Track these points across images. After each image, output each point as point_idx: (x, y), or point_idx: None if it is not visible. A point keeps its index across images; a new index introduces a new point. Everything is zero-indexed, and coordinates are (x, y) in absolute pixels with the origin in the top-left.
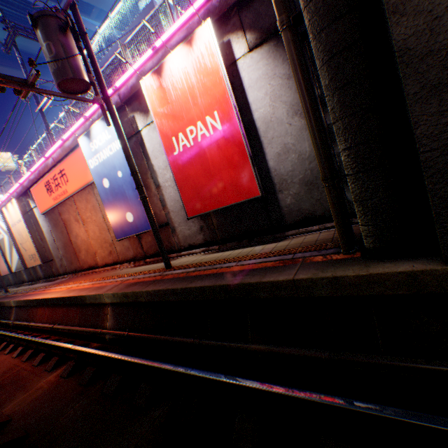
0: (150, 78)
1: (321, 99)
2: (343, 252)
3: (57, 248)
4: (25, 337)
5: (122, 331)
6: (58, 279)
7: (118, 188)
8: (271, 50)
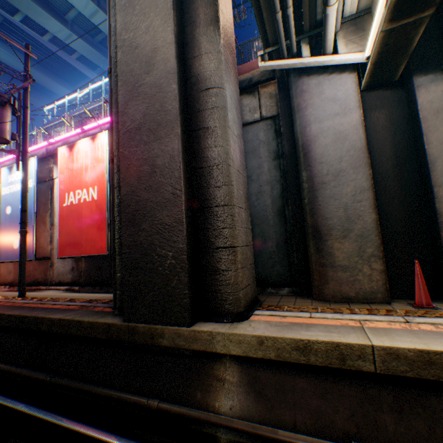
0: (65, 149)
1: None
2: (113, 306)
3: None
4: None
5: None
6: None
7: (17, 217)
8: None
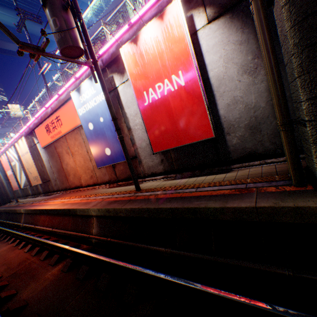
0: (127, 46)
1: None
2: (295, 184)
3: (52, 172)
4: (33, 237)
5: (106, 237)
6: (53, 194)
7: (100, 130)
8: (226, 21)
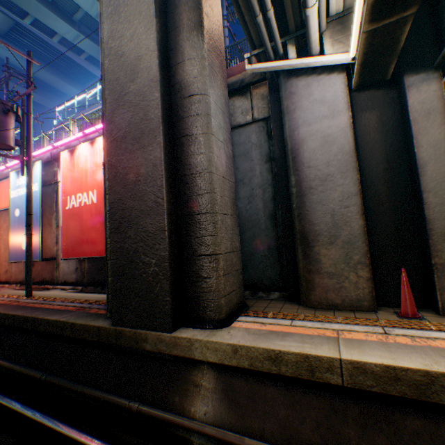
0: (67, 153)
1: None
2: (107, 309)
3: None
4: None
5: None
6: None
7: (25, 219)
8: None
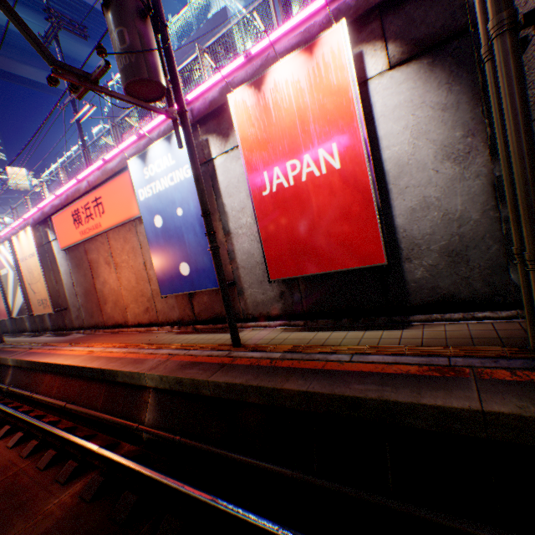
0: (243, 92)
1: (490, 142)
2: None
3: (75, 295)
4: (27, 417)
5: (171, 433)
6: (71, 334)
7: (174, 230)
8: (422, 69)
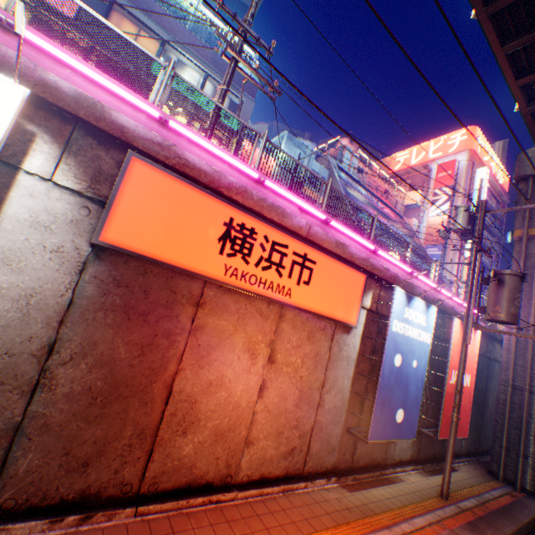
0: (458, 322)
1: None
2: (519, 489)
3: (14, 383)
4: None
5: None
6: None
7: (405, 375)
8: None
